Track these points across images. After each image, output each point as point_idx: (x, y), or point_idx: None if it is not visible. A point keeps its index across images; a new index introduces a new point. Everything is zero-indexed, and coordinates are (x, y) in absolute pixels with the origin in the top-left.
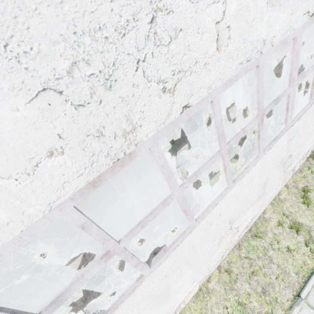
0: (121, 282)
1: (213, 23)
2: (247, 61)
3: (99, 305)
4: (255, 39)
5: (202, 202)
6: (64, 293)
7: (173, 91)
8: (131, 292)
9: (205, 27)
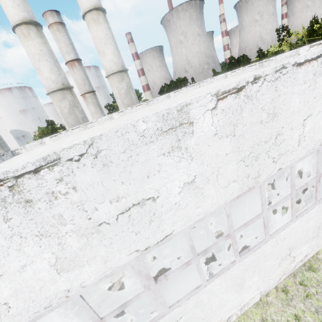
0: (191, 283)
1: (298, 136)
2: (312, 149)
3: (173, 295)
4: (318, 139)
5: (259, 235)
6: (208, 248)
7: (276, 162)
8: (228, 269)
9: (294, 137)
